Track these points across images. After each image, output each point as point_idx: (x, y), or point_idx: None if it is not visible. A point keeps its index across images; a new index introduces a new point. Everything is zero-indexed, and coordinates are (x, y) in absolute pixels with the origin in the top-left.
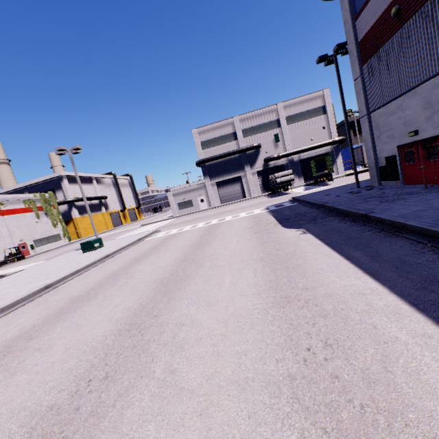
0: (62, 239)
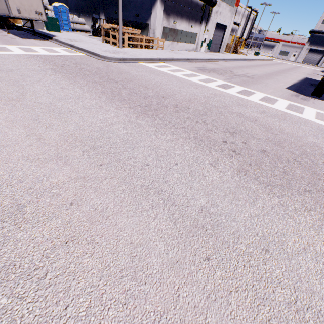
0: None
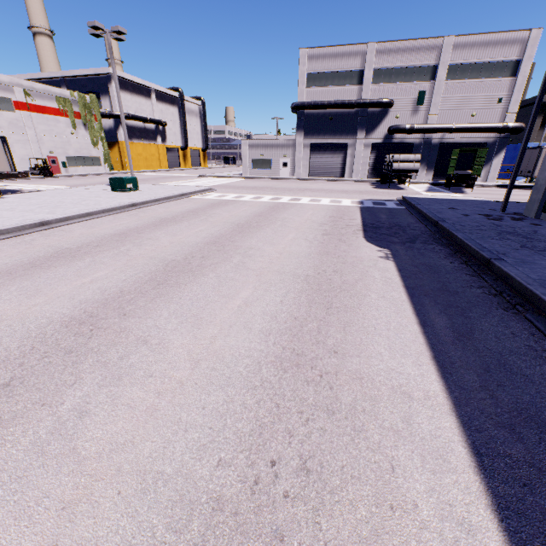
0: (101, 164)
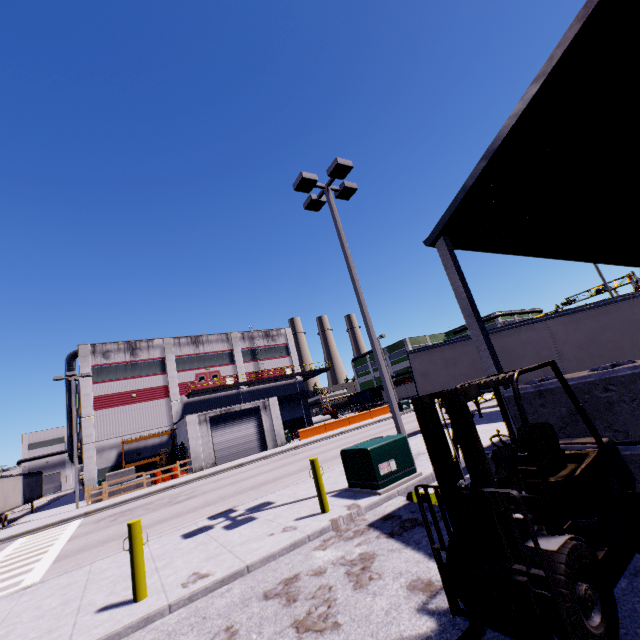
0: None
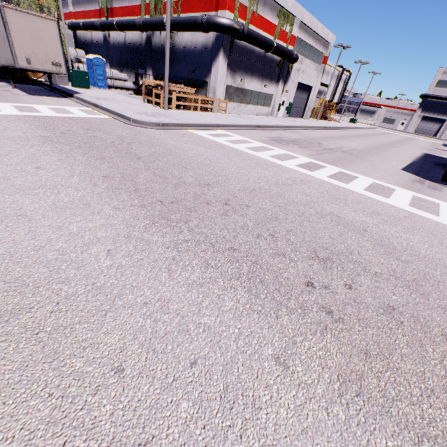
0: None
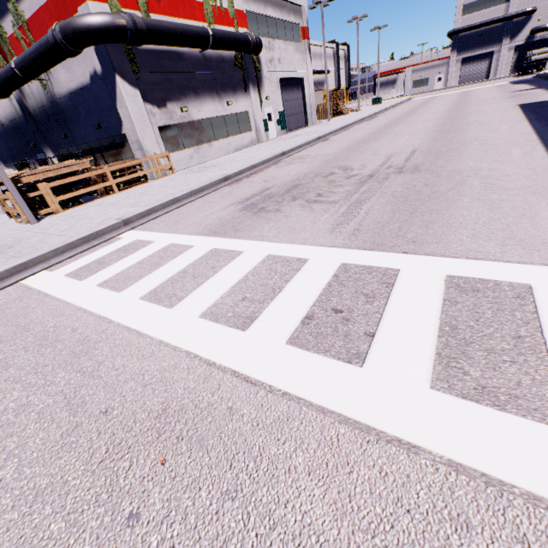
0: None
